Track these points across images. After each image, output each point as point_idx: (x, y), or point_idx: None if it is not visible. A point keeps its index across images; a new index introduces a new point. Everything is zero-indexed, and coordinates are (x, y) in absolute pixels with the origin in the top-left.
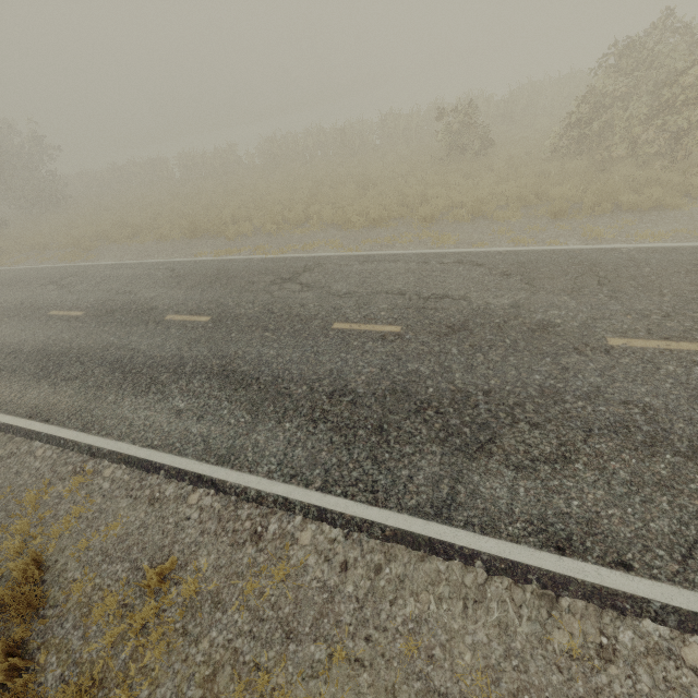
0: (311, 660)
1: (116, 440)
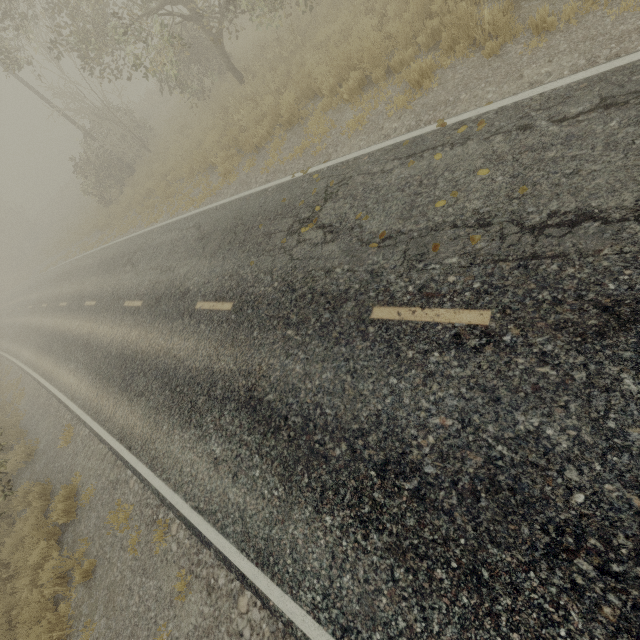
0: None
1: None
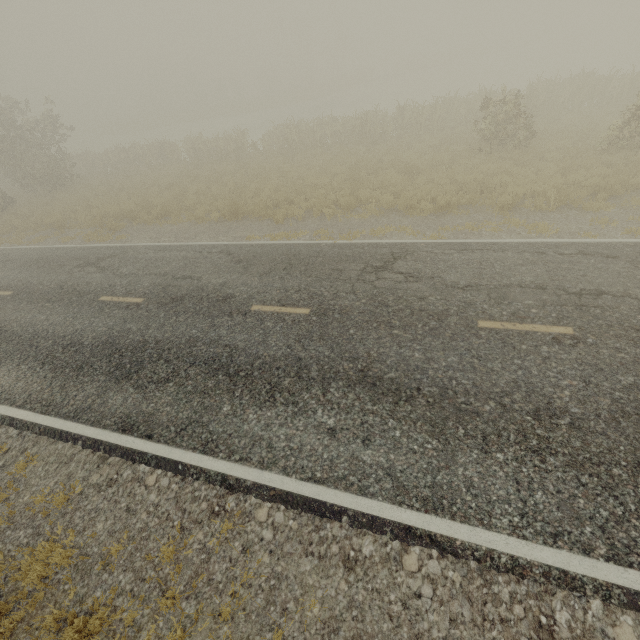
0: None
1: (258, 468)
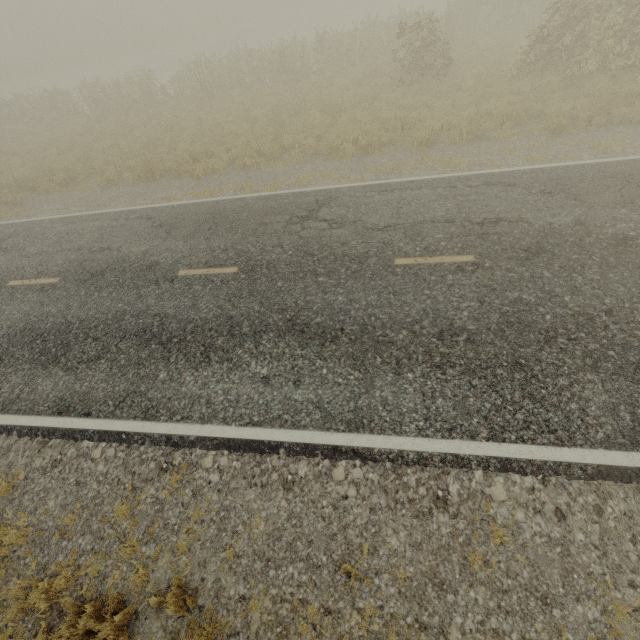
0: (586, 622)
1: (199, 423)
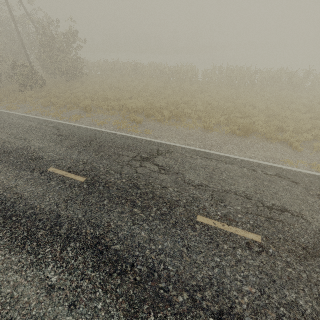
0: None
1: None
